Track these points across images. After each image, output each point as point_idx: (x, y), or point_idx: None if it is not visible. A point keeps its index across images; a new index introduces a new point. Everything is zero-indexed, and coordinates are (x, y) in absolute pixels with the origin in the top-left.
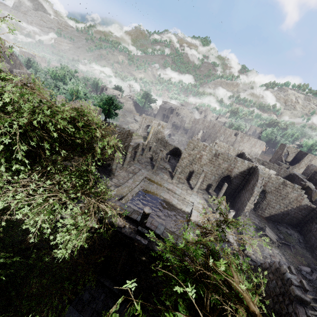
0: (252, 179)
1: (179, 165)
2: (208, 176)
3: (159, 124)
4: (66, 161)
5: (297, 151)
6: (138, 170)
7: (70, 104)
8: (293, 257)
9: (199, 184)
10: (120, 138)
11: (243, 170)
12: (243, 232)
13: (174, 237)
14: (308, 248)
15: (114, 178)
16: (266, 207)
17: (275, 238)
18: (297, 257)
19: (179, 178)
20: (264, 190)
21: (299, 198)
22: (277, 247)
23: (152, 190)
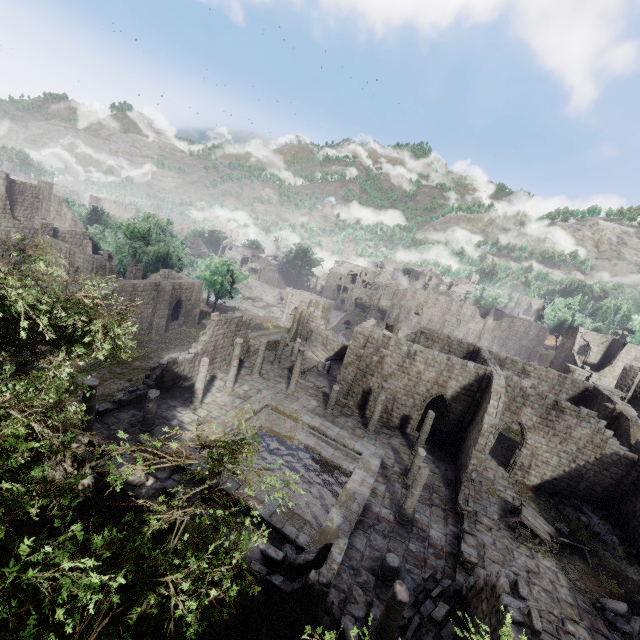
0: (484, 399)
1: (341, 378)
2: (401, 398)
3: (318, 304)
4: (121, 380)
5: (608, 341)
6: (257, 392)
7: (149, 278)
8: (591, 578)
9: (378, 416)
10: (221, 332)
11: (468, 383)
12: (466, 517)
13: (295, 524)
14: (634, 558)
15: (202, 408)
16: (530, 463)
17: (547, 533)
18: (600, 578)
19: (343, 406)
20: (520, 425)
21: (598, 439)
22: (550, 553)
23: (277, 430)
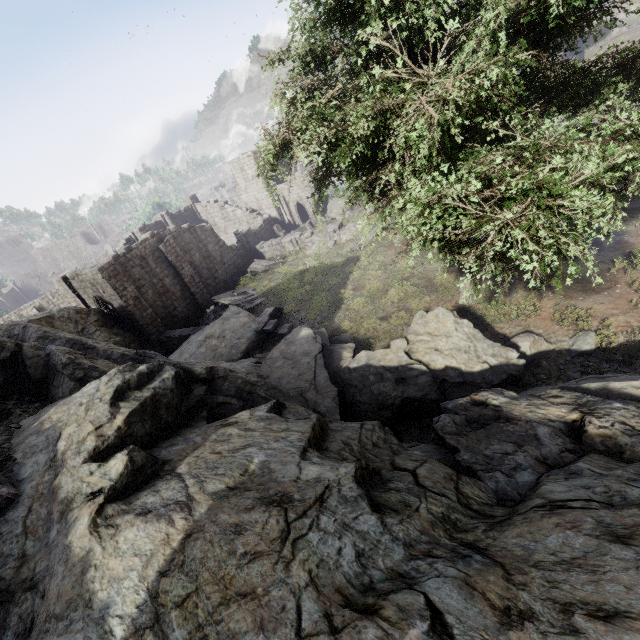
0: None
1: None
2: None
3: None
4: None
5: None
6: None
7: None
8: None
9: None
10: None
11: None
12: None
13: None
14: None
15: None
16: None
17: None
18: None
19: None
20: None
21: None
22: None
23: None
